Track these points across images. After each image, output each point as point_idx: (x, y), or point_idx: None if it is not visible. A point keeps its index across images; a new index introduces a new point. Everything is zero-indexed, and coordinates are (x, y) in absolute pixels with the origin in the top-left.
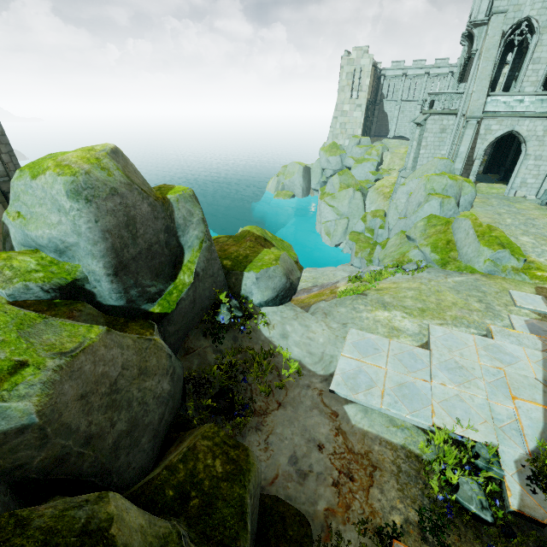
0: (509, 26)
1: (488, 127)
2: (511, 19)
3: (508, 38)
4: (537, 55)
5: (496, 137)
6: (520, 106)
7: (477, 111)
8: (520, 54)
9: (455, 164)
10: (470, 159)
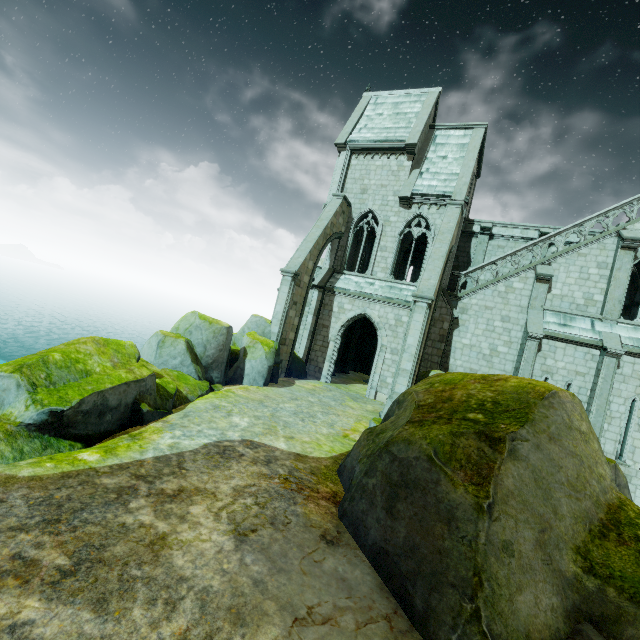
0: (358, 215)
1: (341, 305)
2: (358, 209)
3: (358, 225)
4: (384, 244)
5: (349, 317)
6: (370, 288)
7: (294, 267)
8: (419, 268)
9: (271, 326)
10: (326, 339)
